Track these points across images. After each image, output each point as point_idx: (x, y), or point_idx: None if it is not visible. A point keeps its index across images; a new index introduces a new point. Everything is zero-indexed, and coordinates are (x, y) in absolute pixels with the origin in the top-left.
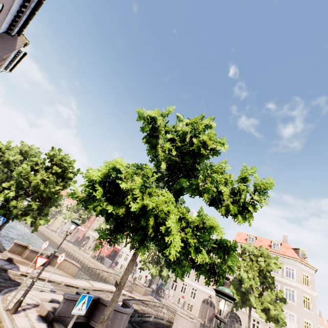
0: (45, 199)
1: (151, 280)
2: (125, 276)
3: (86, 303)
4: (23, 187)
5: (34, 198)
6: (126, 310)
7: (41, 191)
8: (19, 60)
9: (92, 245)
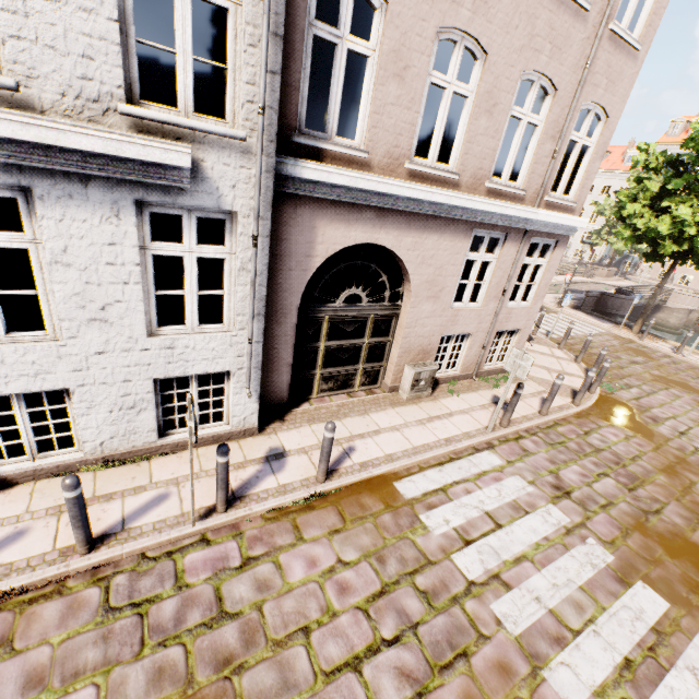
0: None
1: (613, 257)
2: (665, 279)
3: (638, 298)
4: None
5: None
6: (631, 298)
7: None
8: None
9: None
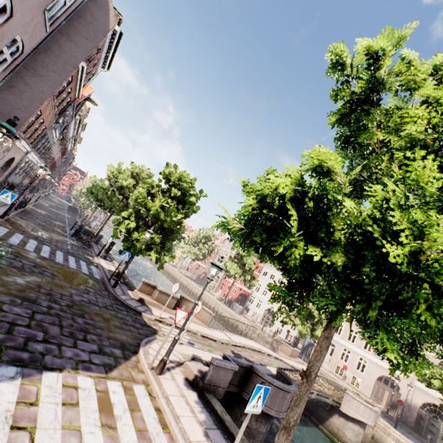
0: (167, 230)
1: (299, 338)
2: (316, 363)
3: (262, 397)
4: (142, 216)
5: (155, 230)
6: (289, 389)
7: (162, 221)
8: (115, 48)
9: (216, 285)
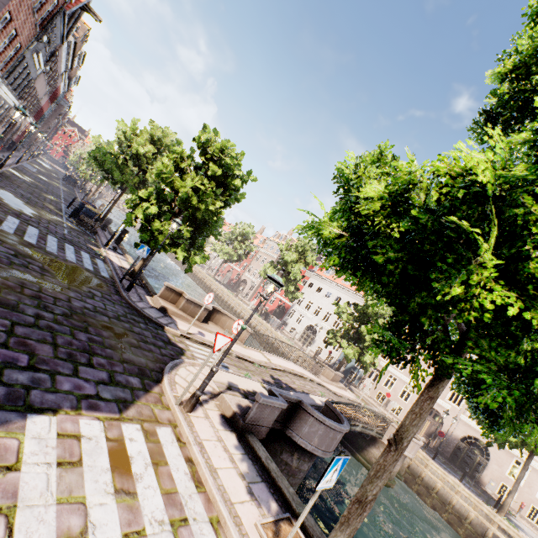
0: (199, 222)
1: (343, 362)
2: (411, 428)
3: (338, 469)
4: (166, 199)
5: (184, 220)
6: (342, 429)
7: (194, 208)
8: None
9: (250, 293)
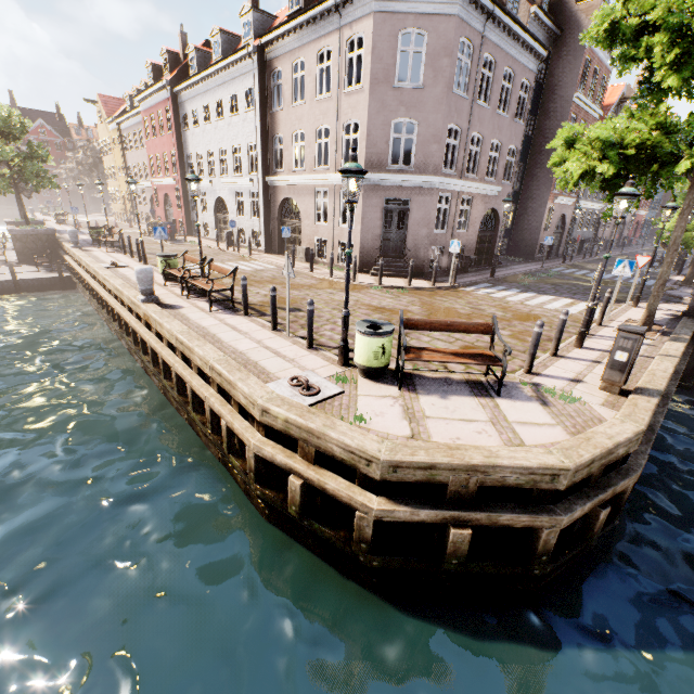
0: None
1: None
2: (672, 235)
3: (628, 267)
4: None
5: None
6: None
7: None
8: None
9: None
